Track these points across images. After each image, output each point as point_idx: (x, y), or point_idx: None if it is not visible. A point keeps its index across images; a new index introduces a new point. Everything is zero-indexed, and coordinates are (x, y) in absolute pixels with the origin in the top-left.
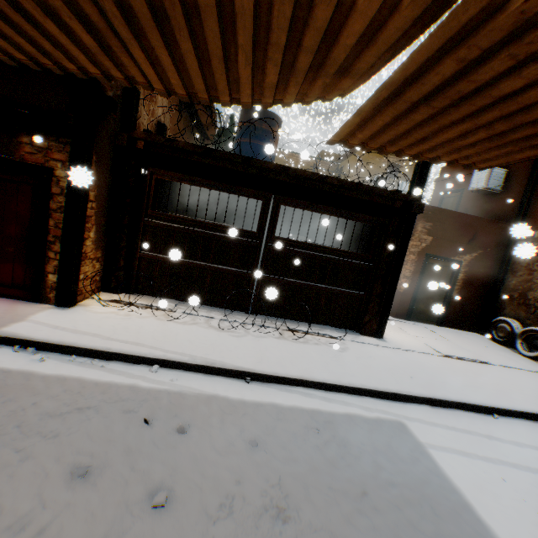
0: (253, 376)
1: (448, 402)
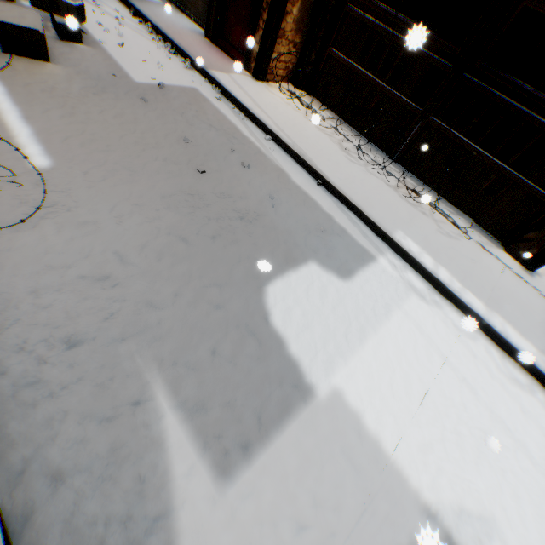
0: (325, 183)
1: (498, 336)
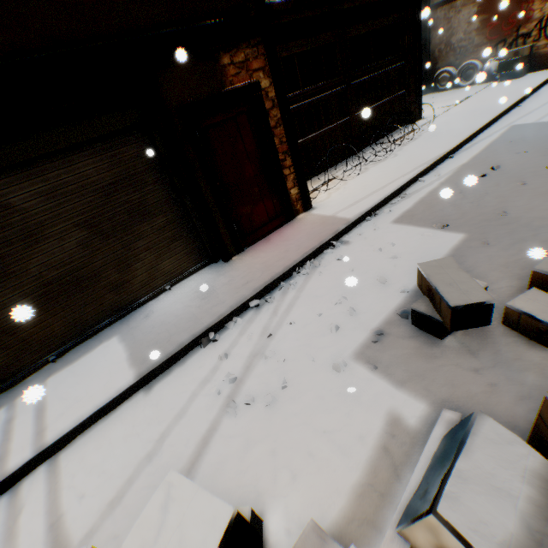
0: (449, 153)
1: (504, 111)
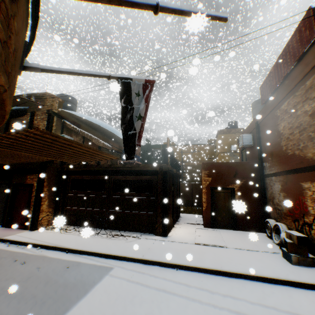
0: (70, 250)
1: (152, 261)
